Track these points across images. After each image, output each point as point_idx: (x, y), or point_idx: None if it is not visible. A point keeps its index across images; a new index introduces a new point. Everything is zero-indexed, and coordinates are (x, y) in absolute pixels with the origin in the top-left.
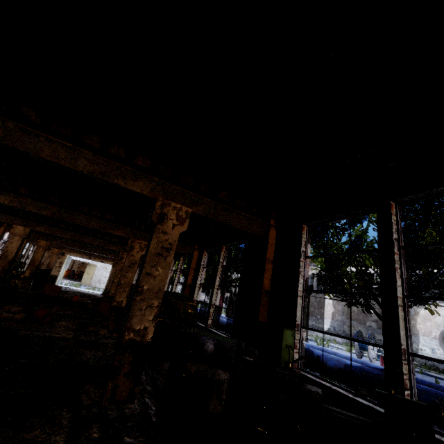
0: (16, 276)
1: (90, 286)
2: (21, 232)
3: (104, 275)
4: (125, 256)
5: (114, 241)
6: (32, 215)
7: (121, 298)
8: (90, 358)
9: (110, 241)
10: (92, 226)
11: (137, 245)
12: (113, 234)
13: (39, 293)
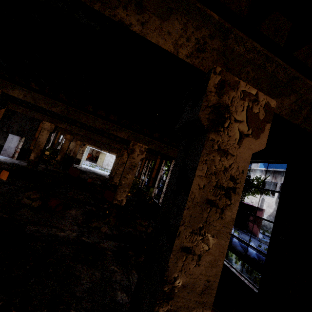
0: (54, 158)
1: (102, 167)
2: (49, 127)
3: (110, 161)
4: (125, 153)
5: (117, 140)
6: (54, 113)
7: (121, 197)
8: (85, 288)
9: (114, 139)
10: (97, 126)
11: (137, 148)
12: (116, 135)
13: (66, 173)
